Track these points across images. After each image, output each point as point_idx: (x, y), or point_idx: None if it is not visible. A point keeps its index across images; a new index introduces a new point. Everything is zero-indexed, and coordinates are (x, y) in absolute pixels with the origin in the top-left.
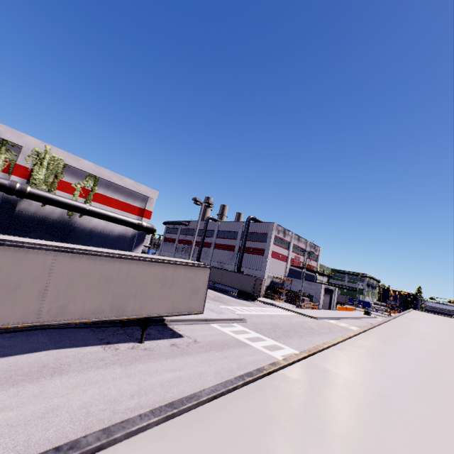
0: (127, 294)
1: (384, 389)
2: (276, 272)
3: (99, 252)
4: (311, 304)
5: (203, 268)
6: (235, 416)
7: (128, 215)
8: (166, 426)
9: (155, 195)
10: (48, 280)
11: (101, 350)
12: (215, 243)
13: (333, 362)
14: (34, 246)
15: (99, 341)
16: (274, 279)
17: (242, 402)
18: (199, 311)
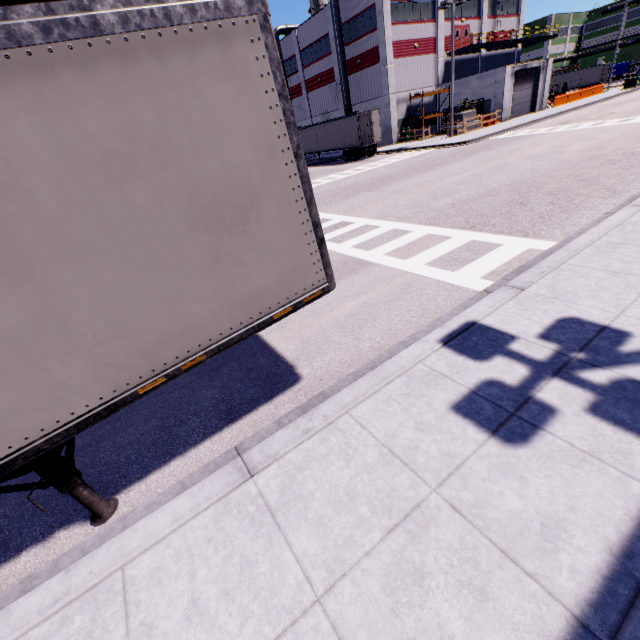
0: None
1: None
2: (415, 86)
3: None
4: (481, 119)
5: None
6: None
7: None
8: None
9: None
10: None
11: None
12: (305, 82)
13: None
14: None
15: None
16: (414, 100)
17: None
18: None
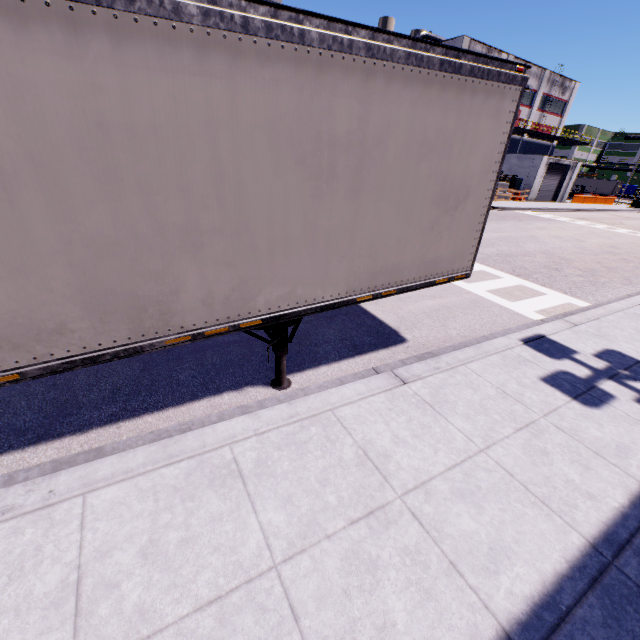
0: None
1: None
2: None
3: None
4: (511, 193)
5: None
6: None
7: None
8: None
9: None
10: None
11: None
12: None
13: None
14: None
15: None
16: None
17: None
18: None
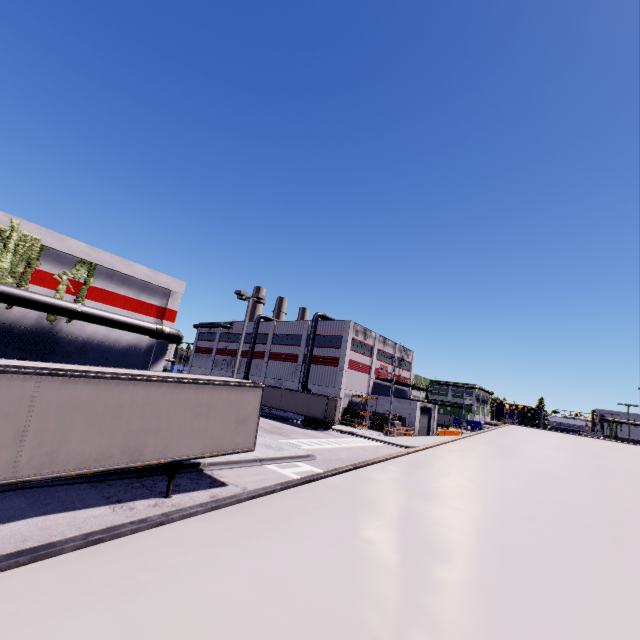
0: (145, 429)
1: (416, 489)
2: (356, 389)
3: (104, 374)
4: (404, 429)
5: (252, 388)
6: (271, 507)
7: (142, 317)
8: (212, 514)
9: (181, 287)
10: (28, 417)
11: (109, 512)
12: (270, 352)
13: (378, 472)
14: (6, 369)
15: (105, 500)
16: (354, 398)
17: (279, 500)
18: (249, 447)
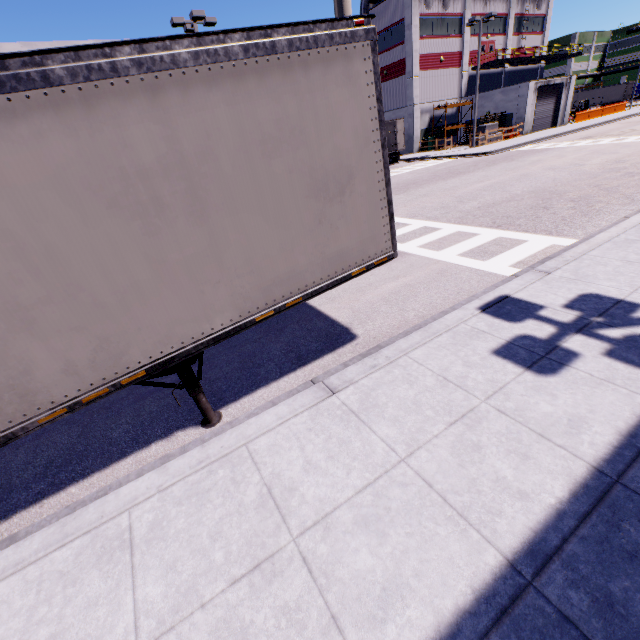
0: None
1: None
2: (438, 98)
3: None
4: (503, 132)
5: None
6: None
7: None
8: None
9: None
10: None
11: None
12: None
13: None
14: None
15: None
16: (437, 111)
17: None
18: None
